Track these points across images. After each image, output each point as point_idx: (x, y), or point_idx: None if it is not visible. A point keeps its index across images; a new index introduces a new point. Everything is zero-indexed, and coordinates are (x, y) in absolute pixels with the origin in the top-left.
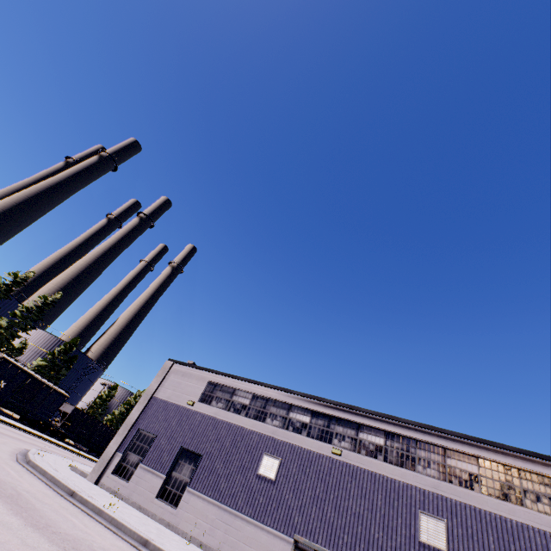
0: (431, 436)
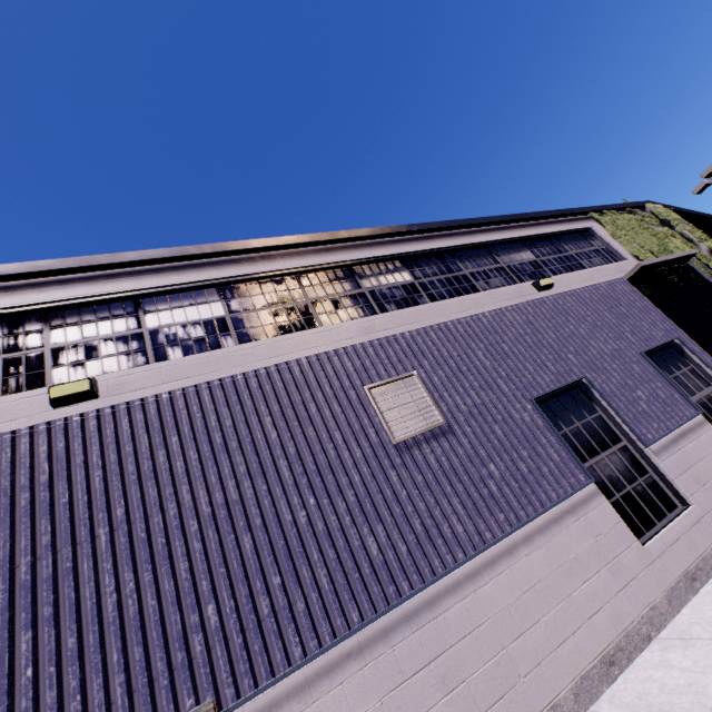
0: (320, 254)
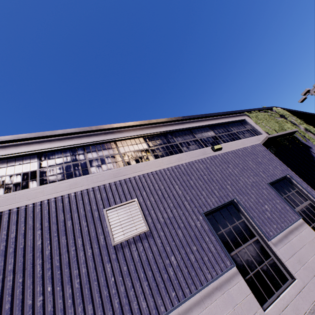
0: (99, 135)
